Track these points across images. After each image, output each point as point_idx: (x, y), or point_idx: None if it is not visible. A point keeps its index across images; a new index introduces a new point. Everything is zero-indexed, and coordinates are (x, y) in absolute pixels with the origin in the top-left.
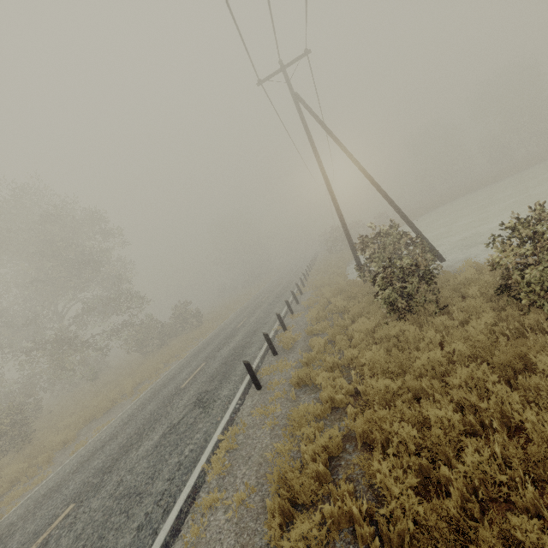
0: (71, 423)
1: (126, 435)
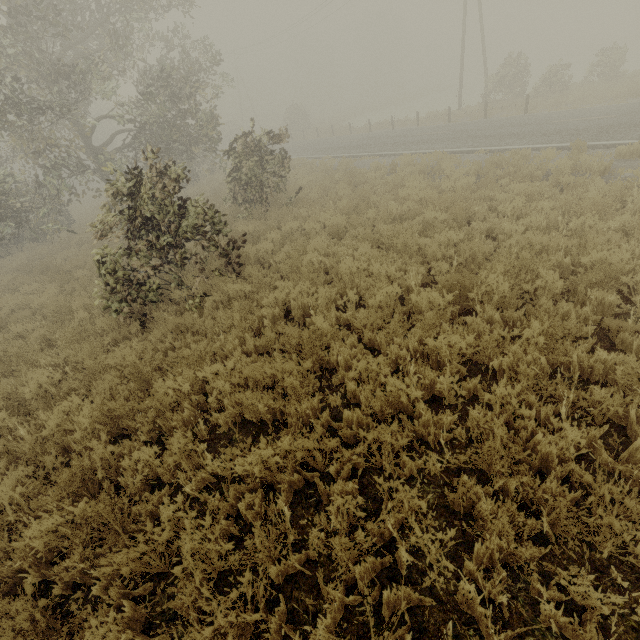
0: (317, 179)
1: (484, 131)
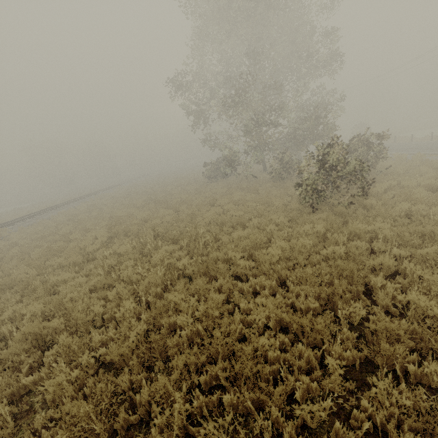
0: (396, 164)
1: None
